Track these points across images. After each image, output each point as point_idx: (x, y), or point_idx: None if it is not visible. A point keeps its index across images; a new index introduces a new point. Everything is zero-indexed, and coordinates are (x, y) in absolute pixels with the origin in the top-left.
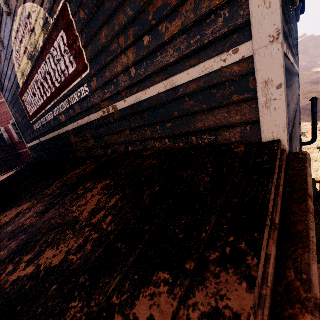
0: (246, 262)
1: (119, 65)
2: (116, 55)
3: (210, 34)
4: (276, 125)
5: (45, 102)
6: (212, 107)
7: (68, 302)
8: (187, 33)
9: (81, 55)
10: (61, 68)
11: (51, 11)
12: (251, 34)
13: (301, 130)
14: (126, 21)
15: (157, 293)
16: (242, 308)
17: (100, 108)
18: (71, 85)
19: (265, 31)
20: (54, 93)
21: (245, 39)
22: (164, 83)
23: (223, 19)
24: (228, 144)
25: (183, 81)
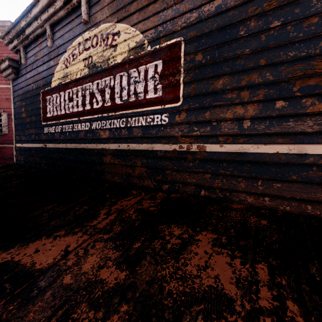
0: None
1: (230, 113)
2: (230, 103)
3: None
4: None
5: (85, 111)
6: None
7: None
8: None
9: (176, 88)
10: (136, 90)
11: (153, 40)
12: None
13: None
14: (260, 81)
15: None
16: None
17: (175, 141)
18: (141, 108)
19: None
20: (108, 107)
21: None
22: (289, 146)
23: None
24: None
25: (318, 152)
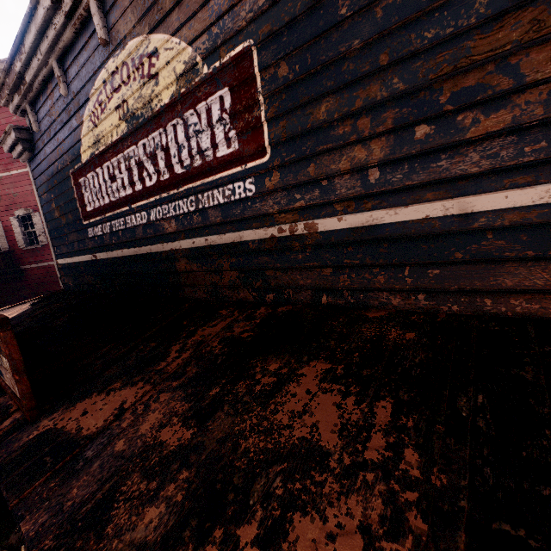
0: None
1: (345, 161)
2: (343, 144)
3: None
4: None
5: (136, 194)
6: (547, 257)
7: None
8: (518, 135)
9: (257, 132)
10: (200, 145)
11: (210, 54)
12: None
13: None
14: (385, 96)
15: None
16: None
17: (272, 222)
18: (213, 175)
19: None
20: (166, 182)
21: None
22: (444, 204)
23: None
24: None
25: (492, 206)
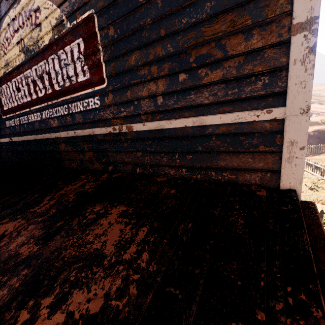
0: (313, 314)
1: (145, 90)
2: (144, 80)
3: (248, 91)
4: (294, 177)
5: (33, 101)
6: (238, 151)
7: None
8: (226, 84)
9: (99, 68)
10: (68, 73)
11: (70, 15)
12: (284, 102)
13: None
14: (163, 54)
15: None
16: None
17: (110, 124)
18: (76, 93)
19: (297, 103)
20: (50, 95)
21: (279, 104)
22: (193, 119)
23: (262, 83)
24: (248, 185)
25: (214, 122)
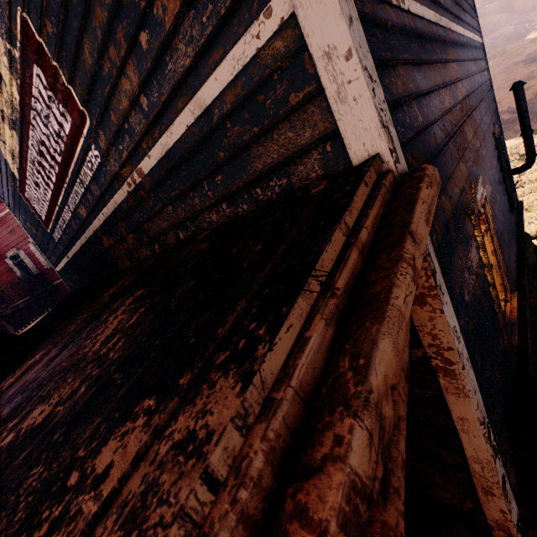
0: (255, 354)
1: (123, 98)
2: (113, 82)
3: None
4: (365, 128)
5: (54, 193)
6: (266, 128)
7: (31, 469)
8: (193, 7)
9: (71, 98)
10: (54, 129)
11: (10, 37)
12: None
13: (502, 147)
14: (107, 16)
15: (130, 430)
16: (220, 421)
17: (123, 180)
18: (75, 154)
19: None
20: (59, 173)
21: None
22: (189, 108)
23: None
24: (308, 185)
25: (213, 94)
